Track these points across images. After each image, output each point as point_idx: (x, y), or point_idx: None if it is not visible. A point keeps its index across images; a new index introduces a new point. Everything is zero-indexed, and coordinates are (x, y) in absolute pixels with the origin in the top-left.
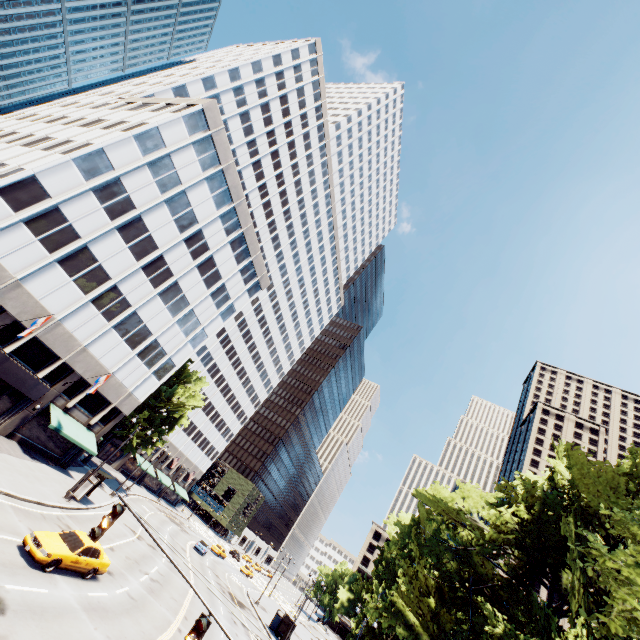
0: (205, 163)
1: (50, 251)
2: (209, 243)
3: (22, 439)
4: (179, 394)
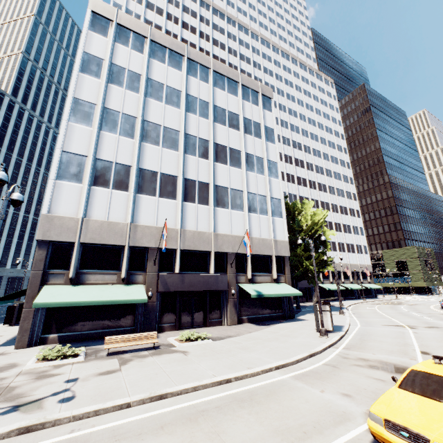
0: (137, 47)
1: (126, 190)
2: (203, 99)
3: (248, 319)
4: (303, 222)
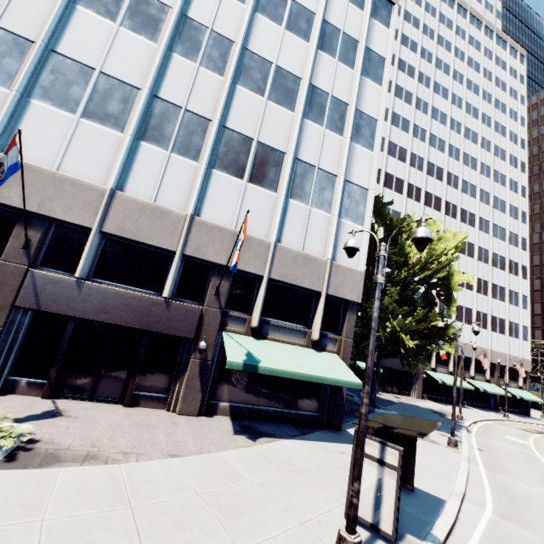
0: None
1: (5, 86)
2: None
3: (233, 408)
4: (413, 254)
